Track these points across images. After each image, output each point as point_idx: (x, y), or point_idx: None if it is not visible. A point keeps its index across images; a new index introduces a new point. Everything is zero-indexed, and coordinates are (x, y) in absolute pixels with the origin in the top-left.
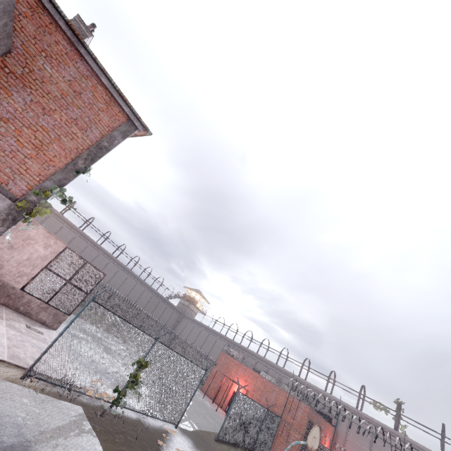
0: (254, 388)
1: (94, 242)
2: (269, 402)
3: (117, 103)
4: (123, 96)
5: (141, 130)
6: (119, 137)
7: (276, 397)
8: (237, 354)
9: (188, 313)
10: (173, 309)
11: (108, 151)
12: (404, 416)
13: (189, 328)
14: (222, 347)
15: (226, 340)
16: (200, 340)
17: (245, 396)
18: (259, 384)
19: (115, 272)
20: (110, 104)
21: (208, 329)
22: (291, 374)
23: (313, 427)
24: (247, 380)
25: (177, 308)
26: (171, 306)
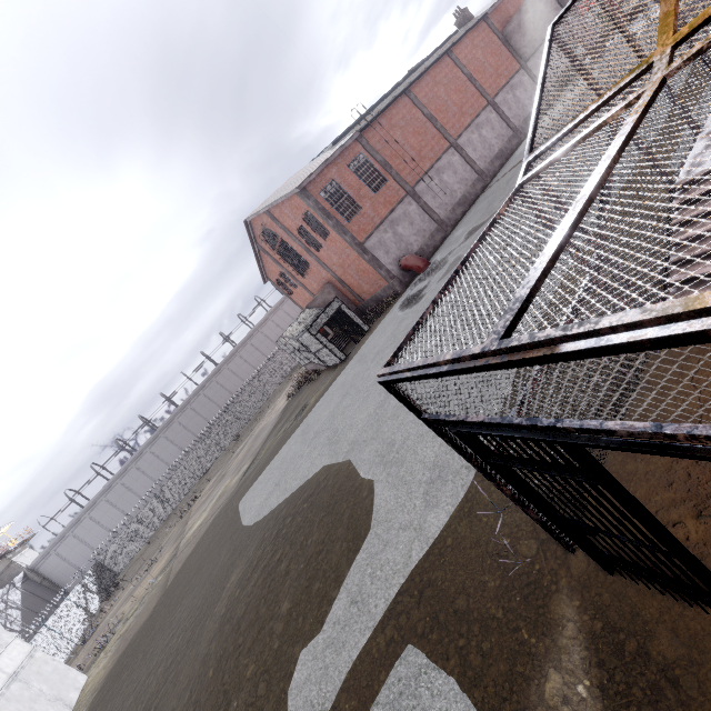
0: None
1: None
2: None
3: None
4: None
5: None
6: None
7: None
8: None
9: None
10: None
11: None
12: None
13: None
14: None
15: None
16: None
17: None
18: None
19: None
20: None
21: None
22: None
23: None
24: None
25: None
26: None
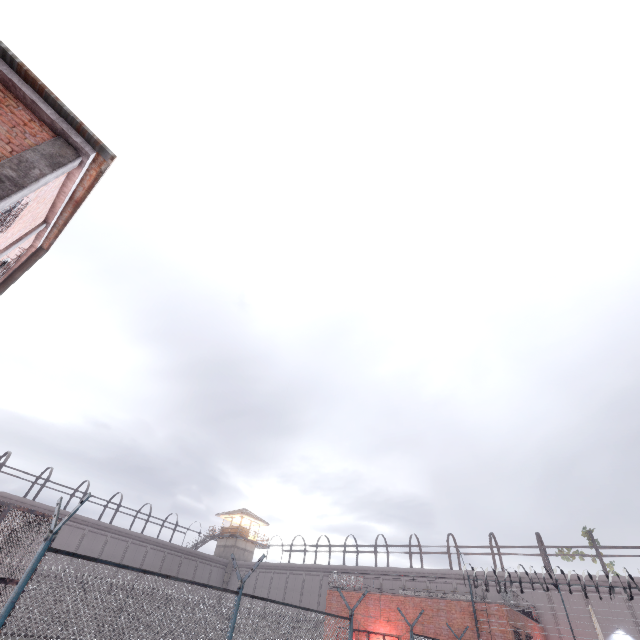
0: (407, 626)
1: (17, 500)
2: (442, 636)
3: (22, 104)
4: (35, 78)
5: (91, 153)
6: (41, 163)
7: (448, 620)
8: (355, 580)
9: (238, 558)
10: (210, 564)
11: (18, 187)
12: (606, 547)
13: (248, 584)
14: (317, 588)
15: (319, 570)
16: (275, 595)
17: (424, 638)
18: (412, 612)
19: (78, 541)
20: (5, 103)
21: (282, 568)
22: (439, 572)
23: (591, 611)
24: (390, 618)
25: (216, 558)
26: (205, 560)
